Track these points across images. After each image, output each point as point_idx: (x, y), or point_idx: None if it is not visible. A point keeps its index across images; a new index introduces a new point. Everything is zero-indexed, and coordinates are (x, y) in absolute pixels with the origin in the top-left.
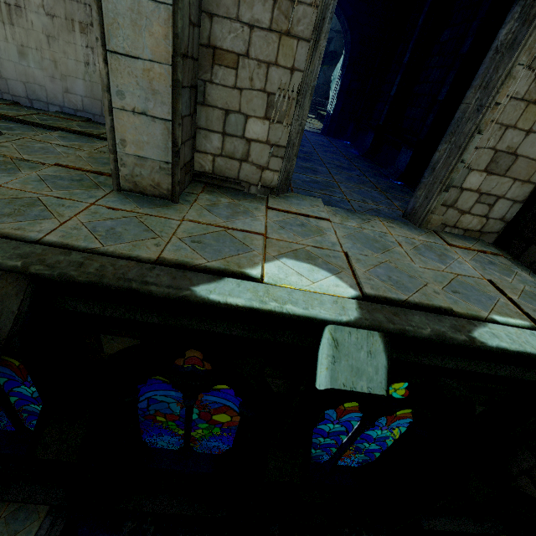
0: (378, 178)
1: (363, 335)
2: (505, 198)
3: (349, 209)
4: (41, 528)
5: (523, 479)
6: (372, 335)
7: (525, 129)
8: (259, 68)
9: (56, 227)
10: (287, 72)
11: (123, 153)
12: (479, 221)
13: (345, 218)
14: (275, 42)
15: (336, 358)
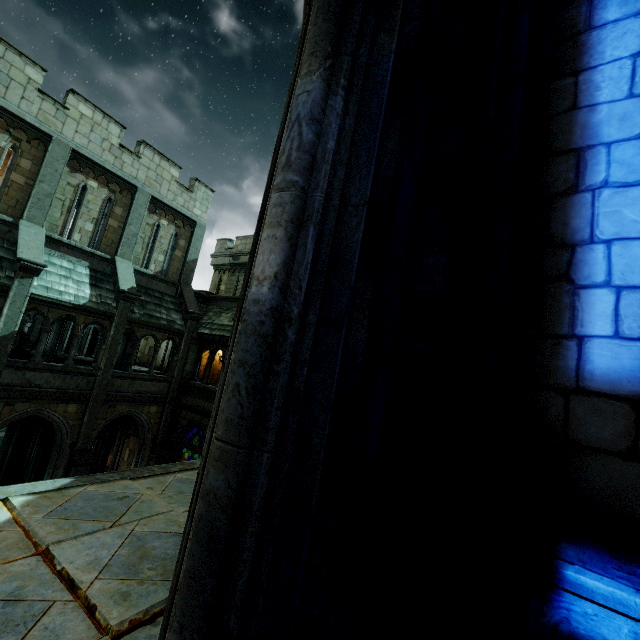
0: None
1: None
2: None
3: None
4: None
5: None
6: None
7: None
8: None
9: None
10: None
11: None
12: None
13: None
14: None
15: None
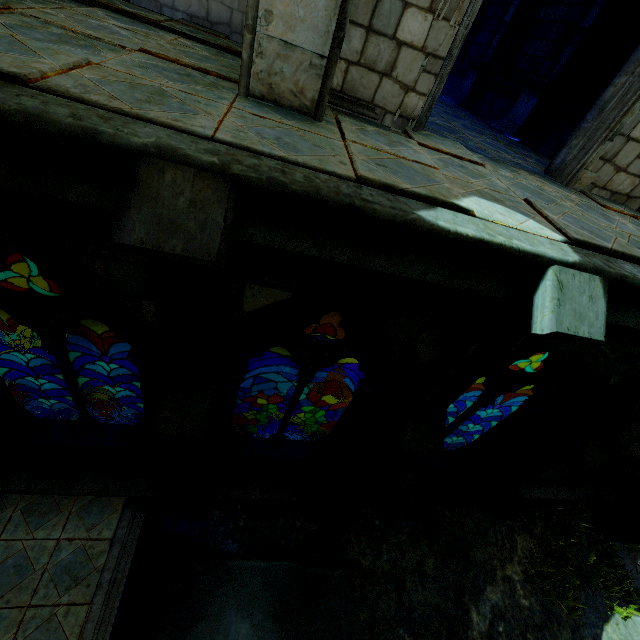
0: (492, 132)
1: (585, 279)
2: None
3: (493, 158)
4: (122, 519)
5: (635, 445)
6: (593, 279)
7: None
8: None
9: (216, 125)
10: None
11: (264, 35)
12: (631, 182)
13: (495, 166)
14: None
15: (561, 301)
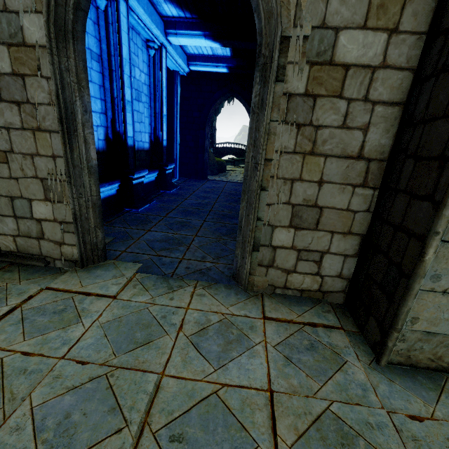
0: None
1: None
2: (331, 253)
3: (165, 275)
4: None
5: None
6: None
7: (315, 180)
8: (25, 159)
9: None
10: (50, 159)
11: None
12: (313, 280)
13: (145, 289)
14: (31, 137)
15: None
